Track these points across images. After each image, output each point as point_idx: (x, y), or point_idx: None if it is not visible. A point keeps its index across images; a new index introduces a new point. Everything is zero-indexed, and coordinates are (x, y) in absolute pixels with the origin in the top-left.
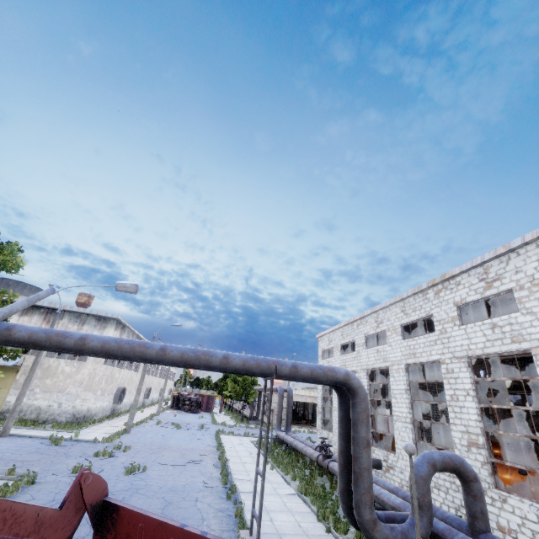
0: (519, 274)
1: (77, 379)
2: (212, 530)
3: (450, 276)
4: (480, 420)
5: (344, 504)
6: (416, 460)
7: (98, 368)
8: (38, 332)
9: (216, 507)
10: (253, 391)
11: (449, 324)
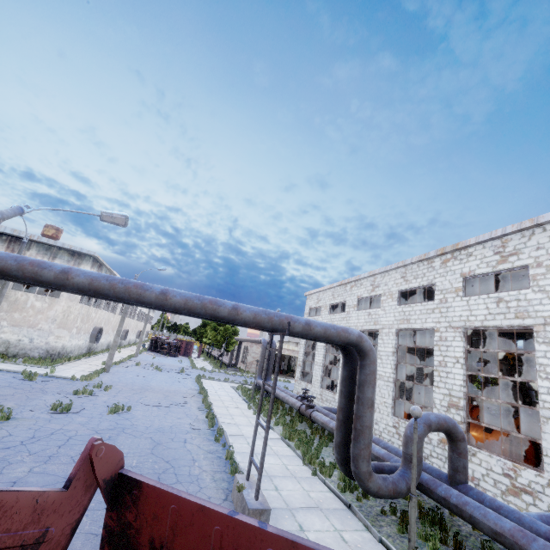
0: (540, 250)
1: (50, 315)
2: (204, 471)
3: (463, 246)
4: (465, 386)
5: (338, 455)
6: (413, 420)
7: (73, 306)
8: (6, 258)
9: (206, 449)
10: (233, 340)
11: (451, 294)
